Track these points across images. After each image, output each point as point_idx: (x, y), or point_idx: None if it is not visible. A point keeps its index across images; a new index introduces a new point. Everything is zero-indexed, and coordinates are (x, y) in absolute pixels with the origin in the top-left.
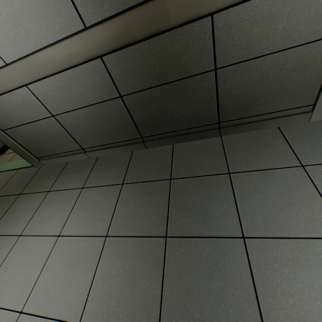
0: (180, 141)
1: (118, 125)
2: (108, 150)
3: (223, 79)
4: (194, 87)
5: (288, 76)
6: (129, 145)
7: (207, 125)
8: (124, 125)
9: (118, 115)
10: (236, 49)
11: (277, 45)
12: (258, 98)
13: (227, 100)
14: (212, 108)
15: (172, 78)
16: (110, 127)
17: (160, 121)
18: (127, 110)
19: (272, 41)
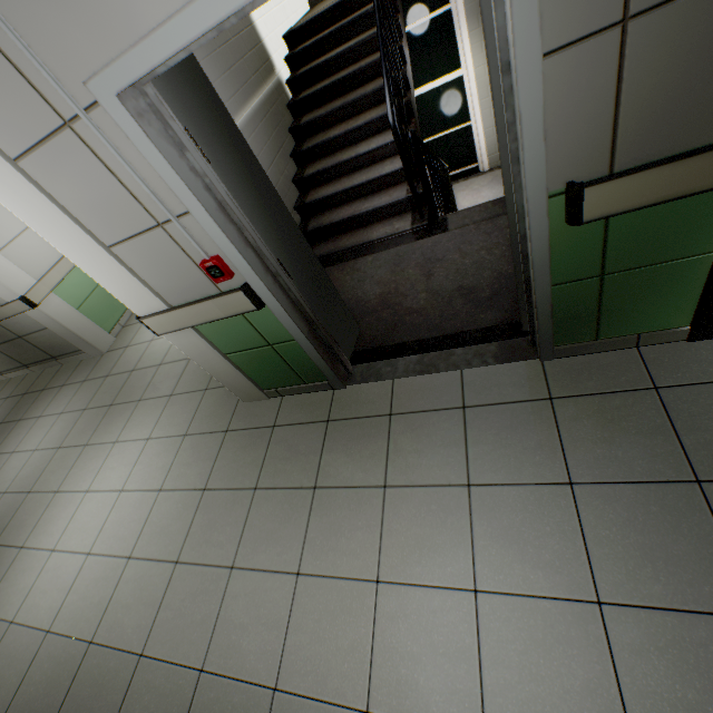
0: (47, 367)
1: (6, 359)
2: (15, 373)
3: (29, 340)
4: (22, 343)
5: (54, 339)
6: (23, 370)
7: (51, 359)
8: (9, 359)
9: (1, 355)
10: (20, 331)
11: (33, 330)
12: (56, 347)
13: (43, 348)
14: (42, 351)
15: (8, 340)
16: (3, 360)
17: (25, 357)
18: (2, 352)
19: (30, 329)
